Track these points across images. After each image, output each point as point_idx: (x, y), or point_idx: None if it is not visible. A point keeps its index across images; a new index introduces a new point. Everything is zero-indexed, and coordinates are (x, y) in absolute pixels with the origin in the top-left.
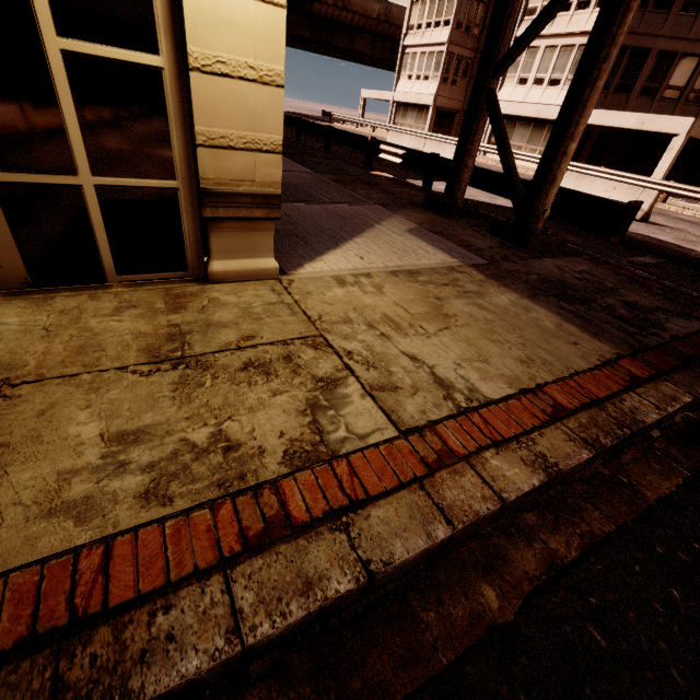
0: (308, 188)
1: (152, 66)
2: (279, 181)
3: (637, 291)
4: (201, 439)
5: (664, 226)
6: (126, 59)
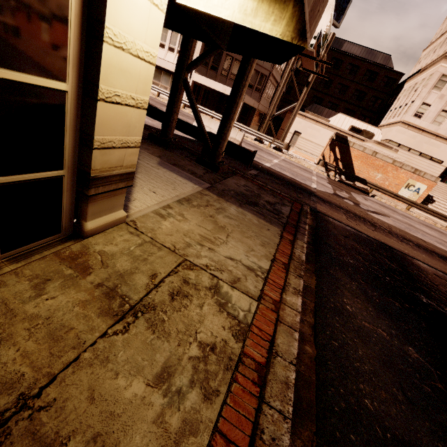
0: None
1: (59, 89)
2: (135, 163)
3: (265, 194)
4: (197, 352)
5: None
6: (39, 84)
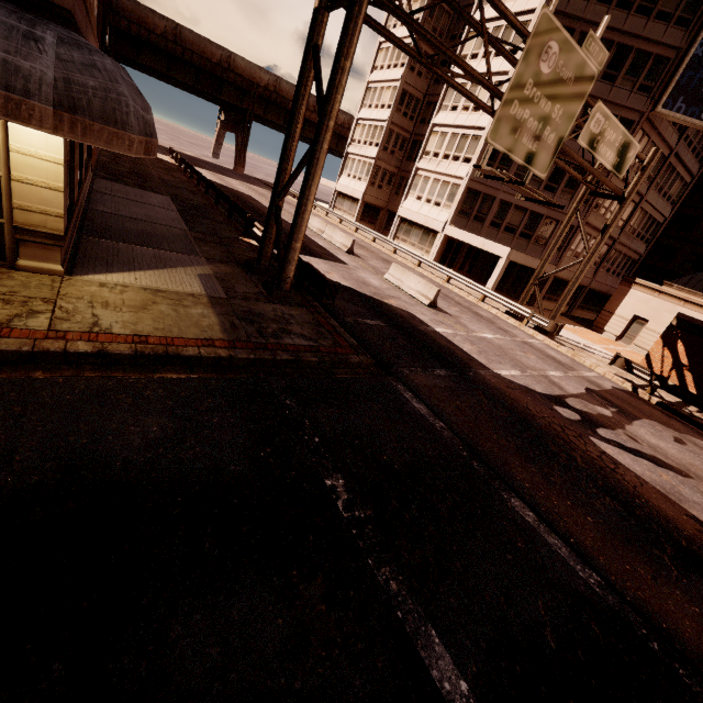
0: (164, 239)
1: None
2: (62, 229)
3: (306, 327)
4: None
5: (444, 313)
6: None
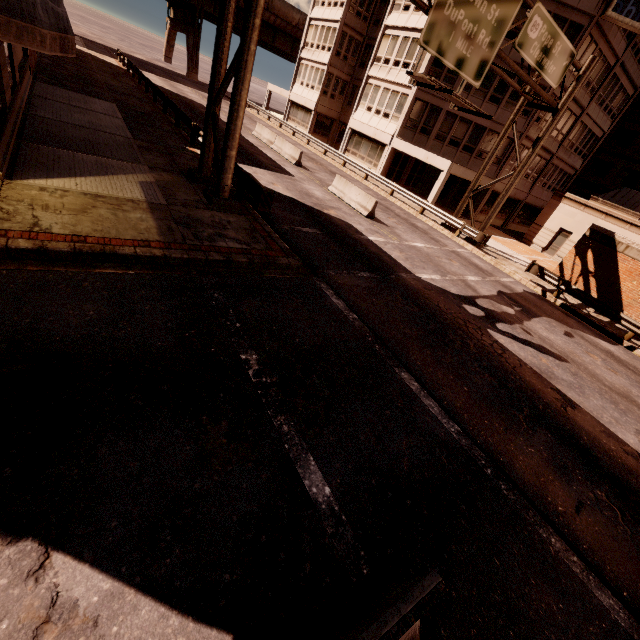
0: (107, 147)
1: None
2: None
3: (241, 232)
4: None
5: (381, 223)
6: None
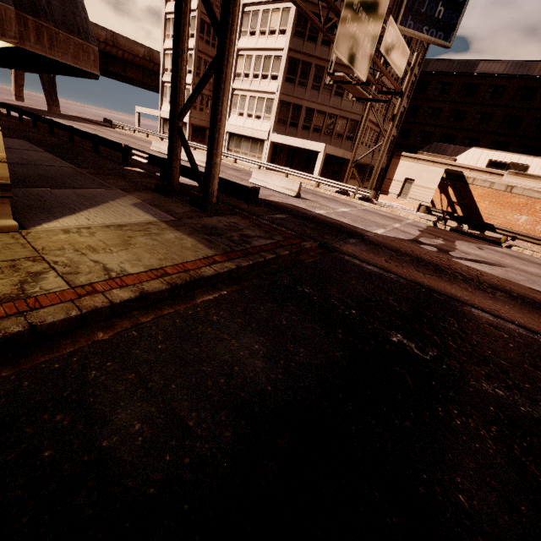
0: (66, 178)
1: None
2: (8, 176)
3: (253, 229)
4: None
5: (307, 200)
6: None
